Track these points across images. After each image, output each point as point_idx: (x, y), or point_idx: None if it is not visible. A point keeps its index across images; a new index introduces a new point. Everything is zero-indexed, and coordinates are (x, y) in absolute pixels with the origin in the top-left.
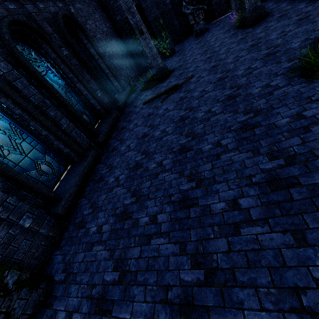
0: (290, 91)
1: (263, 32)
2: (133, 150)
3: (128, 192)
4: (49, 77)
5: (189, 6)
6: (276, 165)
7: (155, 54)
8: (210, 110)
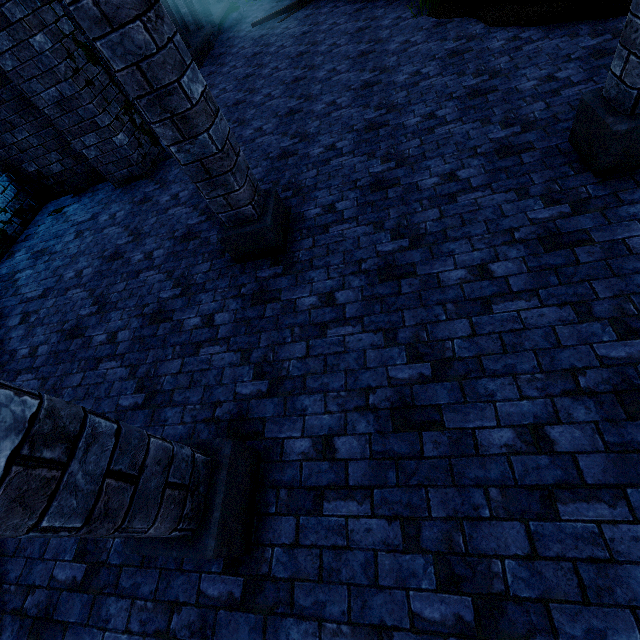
0: (404, 2)
1: None
2: (242, 67)
3: (239, 92)
4: None
5: None
6: (368, 46)
7: None
8: (335, 23)
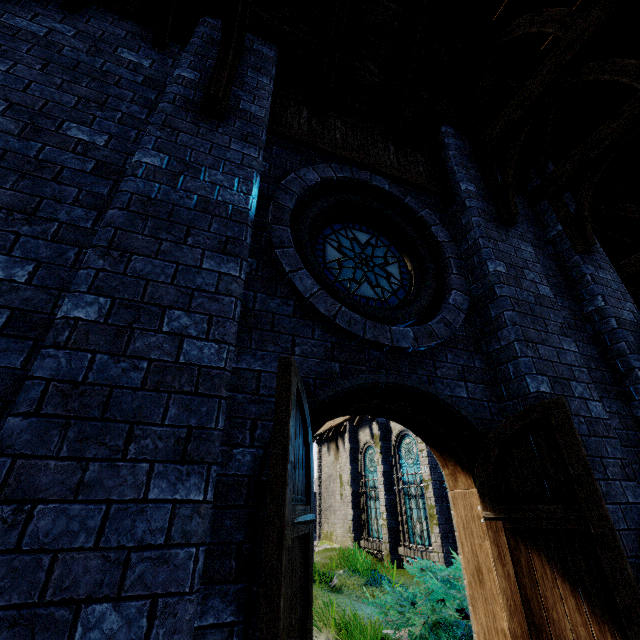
0: None
1: None
2: None
3: None
4: (409, 470)
5: None
6: None
7: None
8: None
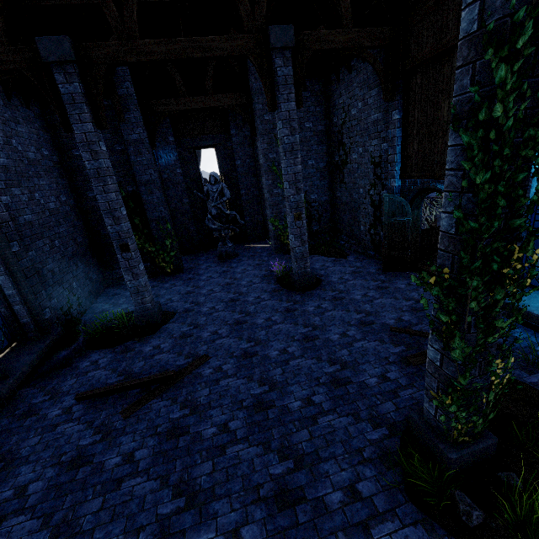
0: None
1: (318, 316)
2: None
3: None
4: None
5: (216, 221)
6: None
7: (142, 285)
8: (239, 536)
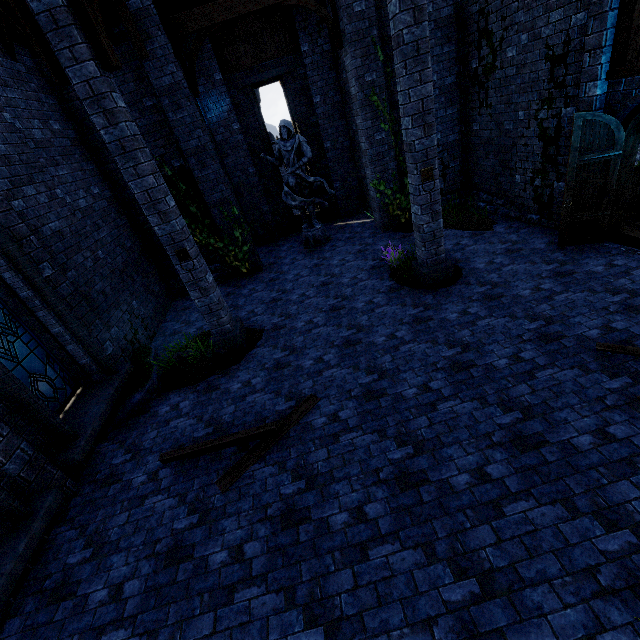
0: None
1: (466, 328)
2: None
3: None
4: None
5: (296, 194)
6: None
7: (215, 302)
8: None
